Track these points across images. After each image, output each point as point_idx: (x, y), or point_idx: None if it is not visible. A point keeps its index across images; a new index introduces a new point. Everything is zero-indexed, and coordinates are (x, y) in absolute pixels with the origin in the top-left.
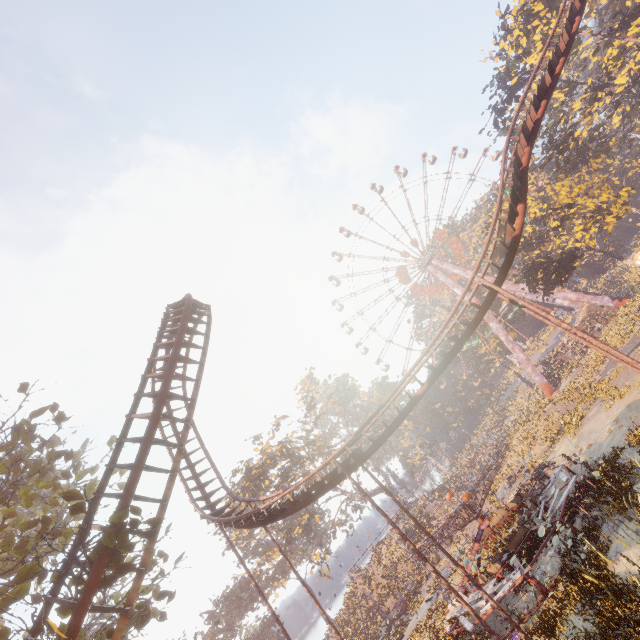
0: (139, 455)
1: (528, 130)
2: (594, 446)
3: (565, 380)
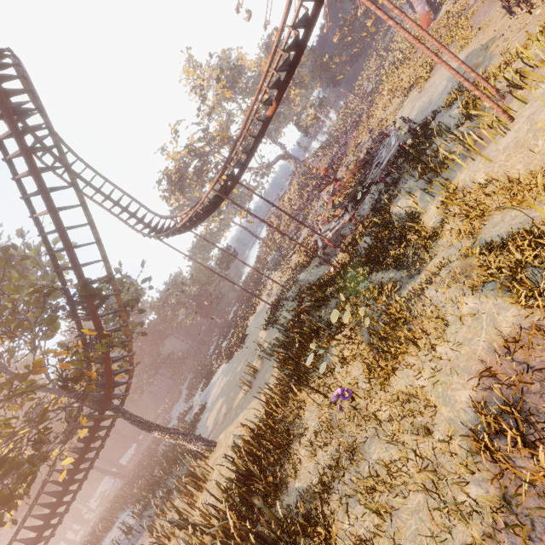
0: (64, 243)
1: None
2: (427, 104)
3: (446, 4)
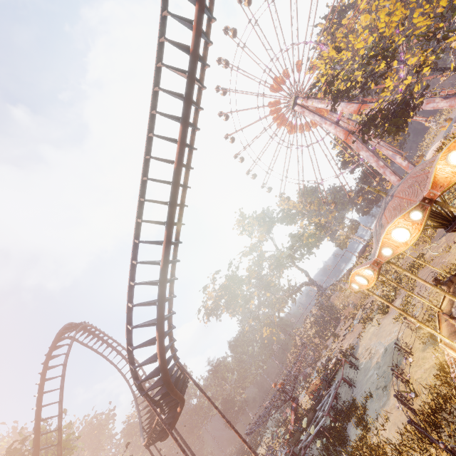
0: None
1: (161, 203)
2: (369, 364)
3: None
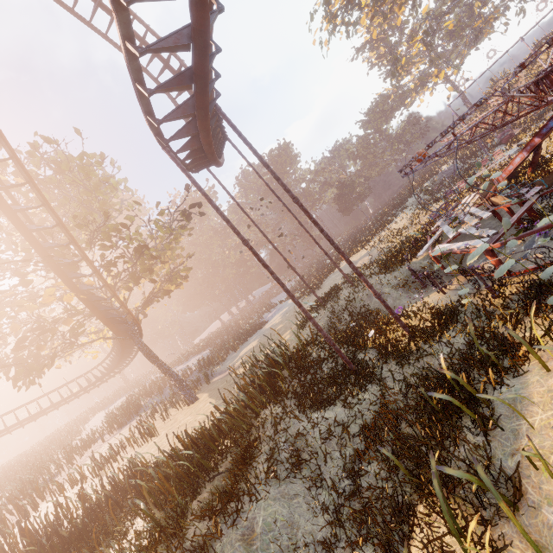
0: None
1: None
2: None
3: None
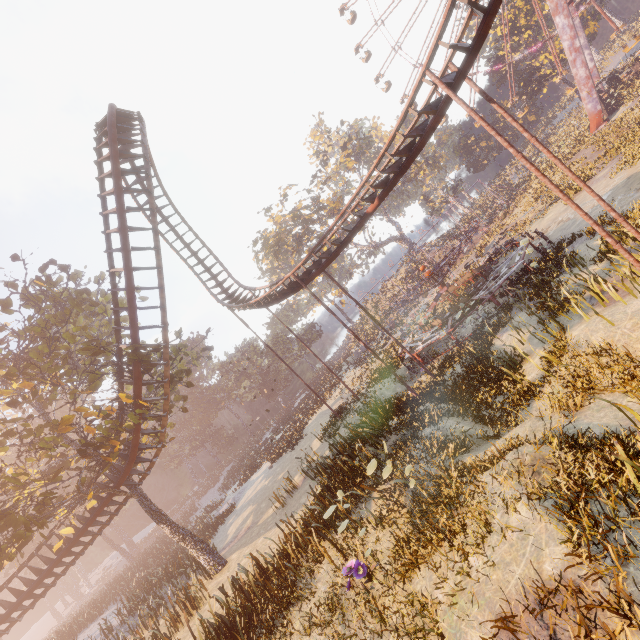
0: (129, 303)
1: None
2: (570, 222)
3: (625, 105)
